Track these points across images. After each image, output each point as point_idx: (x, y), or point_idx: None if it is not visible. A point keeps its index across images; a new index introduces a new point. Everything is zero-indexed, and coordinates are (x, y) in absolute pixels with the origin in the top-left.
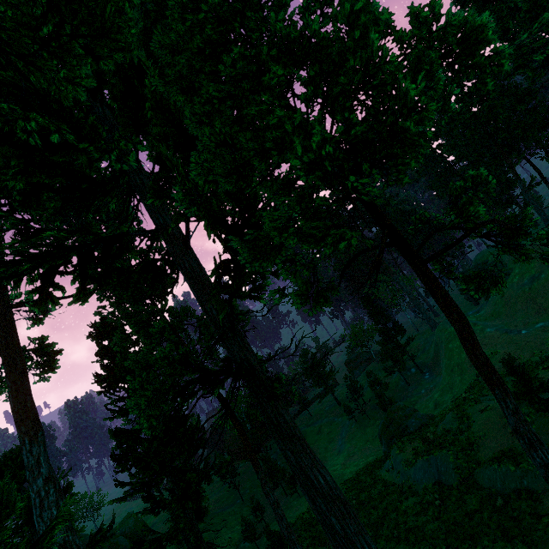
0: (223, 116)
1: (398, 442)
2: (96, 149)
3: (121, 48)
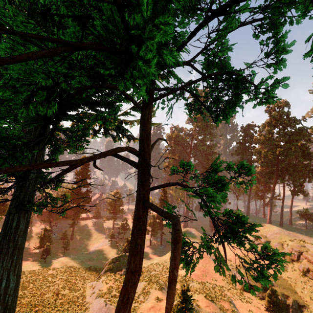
0: None
1: (108, 276)
2: None
3: None
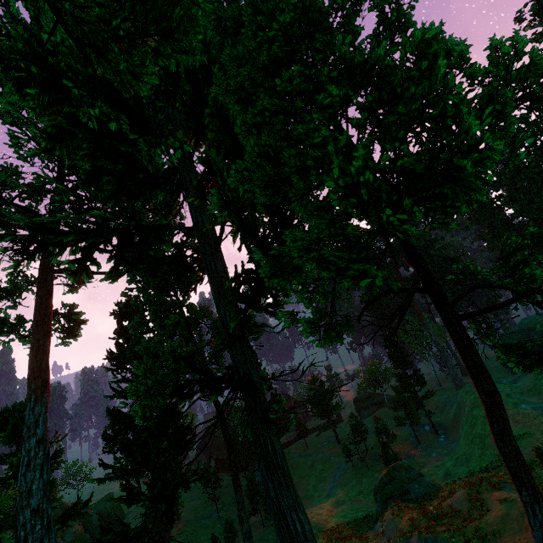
0: (273, 130)
1: (394, 505)
2: (145, 142)
3: (186, 51)
